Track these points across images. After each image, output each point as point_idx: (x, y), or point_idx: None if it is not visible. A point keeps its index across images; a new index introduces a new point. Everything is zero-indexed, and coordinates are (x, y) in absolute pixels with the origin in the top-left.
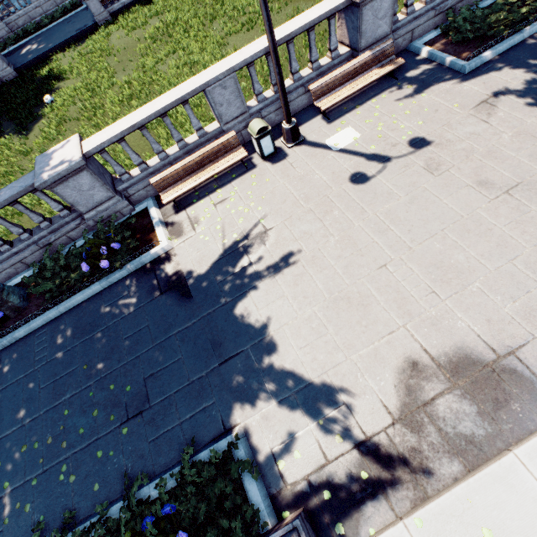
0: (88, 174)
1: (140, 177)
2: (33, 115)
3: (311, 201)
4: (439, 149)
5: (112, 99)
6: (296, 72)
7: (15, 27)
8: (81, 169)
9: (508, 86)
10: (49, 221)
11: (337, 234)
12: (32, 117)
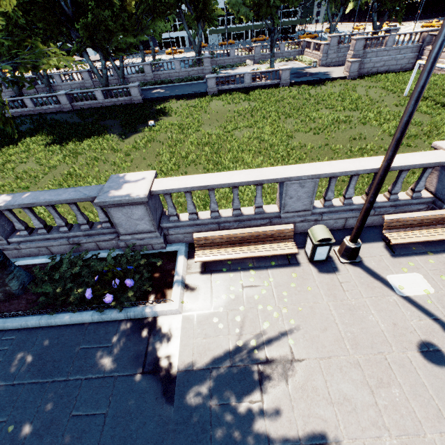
0: (144, 208)
1: (186, 223)
2: (136, 129)
3: (361, 351)
4: None
5: (193, 140)
6: None
7: (158, 77)
8: (141, 203)
9: None
10: (90, 225)
11: (396, 434)
12: (135, 129)
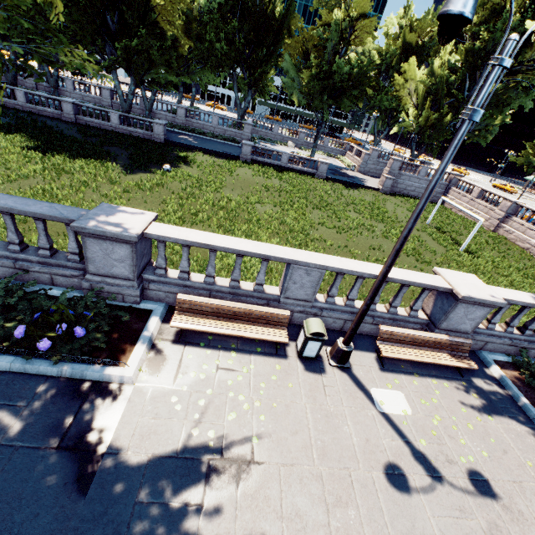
0: (130, 249)
1: (173, 281)
2: (147, 167)
3: (327, 462)
4: (508, 518)
5: (209, 199)
6: (373, 303)
7: (190, 124)
8: (128, 242)
9: None
10: (53, 252)
11: None
12: (145, 167)
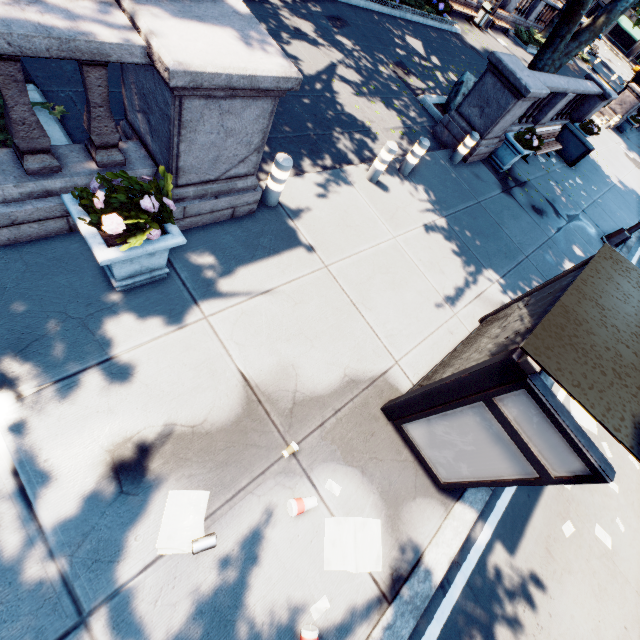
0: None
1: None
2: None
3: None
4: None
5: None
6: None
7: None
8: None
9: None
10: None
11: None
12: None
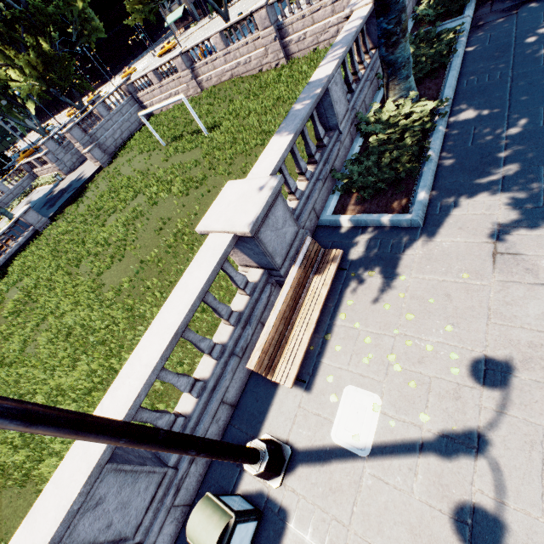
0: None
1: None
2: None
3: None
4: (540, 372)
5: None
6: (212, 347)
7: None
8: None
9: (497, 220)
10: None
11: None
12: None
